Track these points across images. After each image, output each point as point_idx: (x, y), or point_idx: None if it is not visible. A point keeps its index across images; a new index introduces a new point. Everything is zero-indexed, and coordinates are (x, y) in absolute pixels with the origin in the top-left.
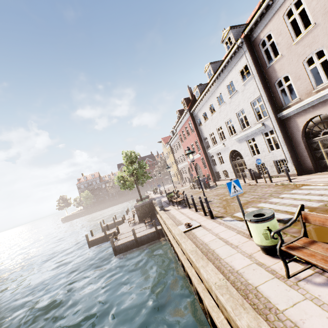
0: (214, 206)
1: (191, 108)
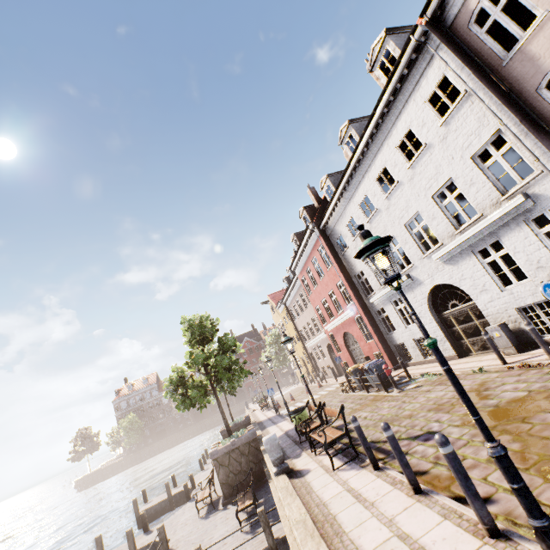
0: (479, 462)
1: (322, 218)
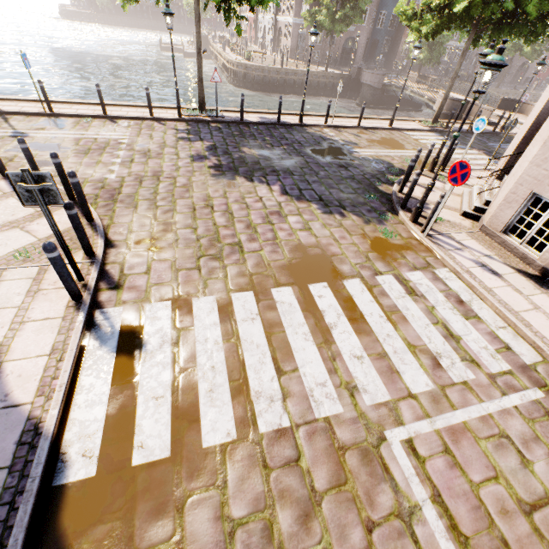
0: None
1: None
